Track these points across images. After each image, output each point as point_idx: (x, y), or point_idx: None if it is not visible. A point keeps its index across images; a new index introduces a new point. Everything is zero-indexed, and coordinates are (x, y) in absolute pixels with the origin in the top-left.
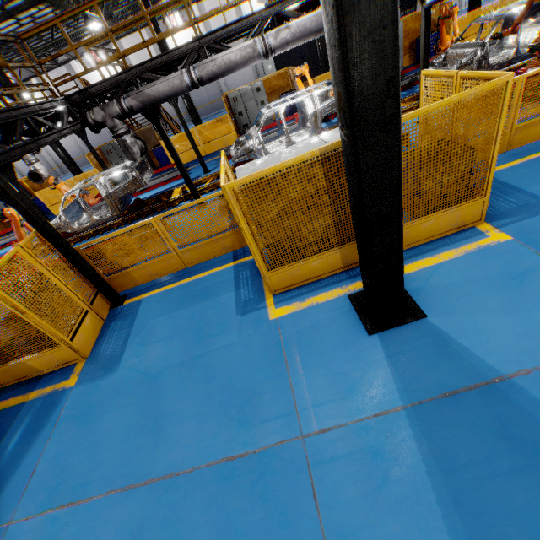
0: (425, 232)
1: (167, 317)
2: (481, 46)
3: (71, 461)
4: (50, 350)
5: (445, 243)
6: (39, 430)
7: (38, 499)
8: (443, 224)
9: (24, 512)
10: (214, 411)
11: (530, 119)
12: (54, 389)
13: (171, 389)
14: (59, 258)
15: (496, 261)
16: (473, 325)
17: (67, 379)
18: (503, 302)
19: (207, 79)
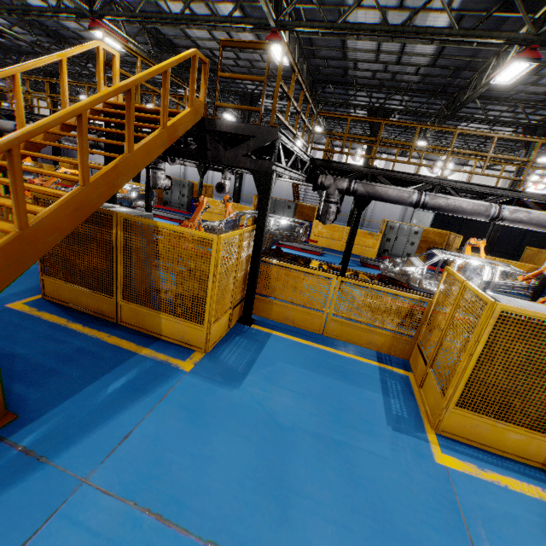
0: None
1: (299, 370)
2: None
3: (170, 457)
4: (191, 323)
5: None
6: (143, 392)
7: (123, 475)
8: None
9: (104, 480)
10: (365, 535)
11: None
12: (167, 360)
13: (303, 458)
14: (246, 256)
15: None
16: None
17: (183, 360)
18: None
19: (431, 207)
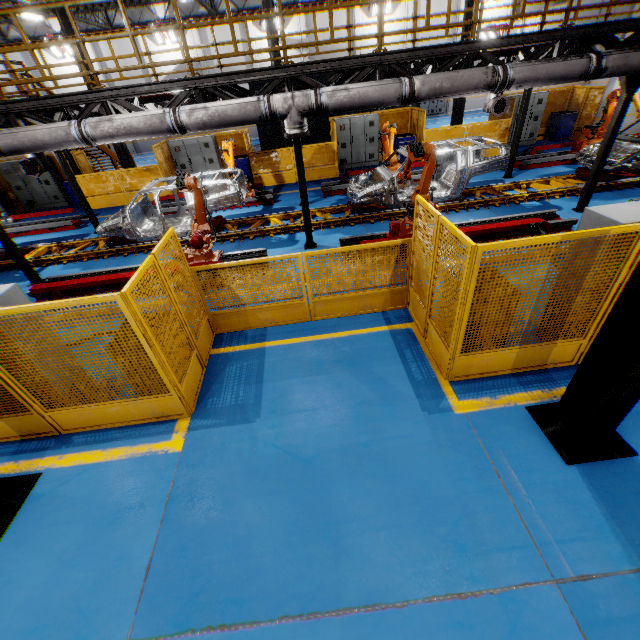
0: (117, 416)
1: None
2: (388, 180)
3: None
4: None
5: (133, 434)
6: None
7: None
8: (137, 412)
9: None
10: None
11: (330, 295)
12: None
13: None
14: None
15: (135, 479)
16: (16, 571)
17: None
18: (73, 545)
19: (11, 151)
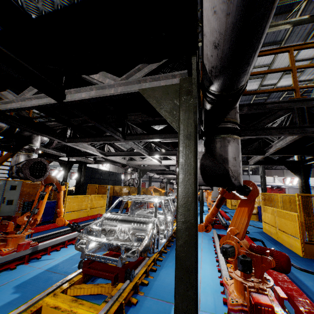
0: None
1: None
2: None
3: None
4: None
5: None
6: None
7: None
8: None
9: None
10: None
11: None
12: None
13: None
14: None
15: None
16: None
17: None
18: None
19: None
